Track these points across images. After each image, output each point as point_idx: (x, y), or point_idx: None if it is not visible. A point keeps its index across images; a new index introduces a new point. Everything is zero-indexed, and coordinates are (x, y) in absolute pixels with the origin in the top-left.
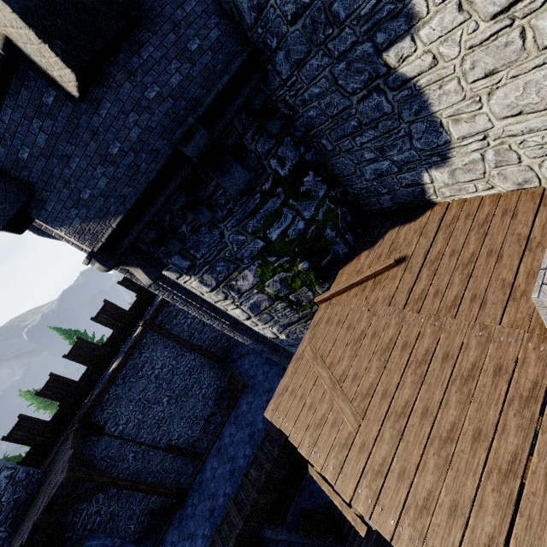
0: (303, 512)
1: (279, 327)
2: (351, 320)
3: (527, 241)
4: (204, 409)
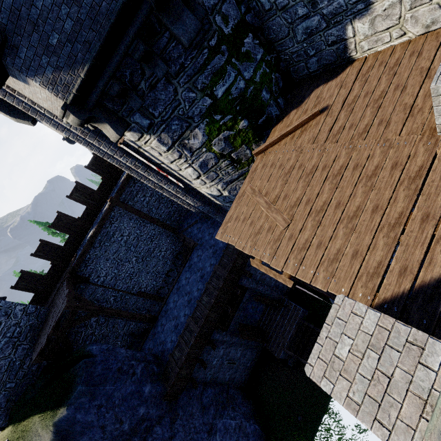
0: (241, 325)
1: (222, 184)
2: (282, 161)
3: (428, 72)
4: (164, 267)
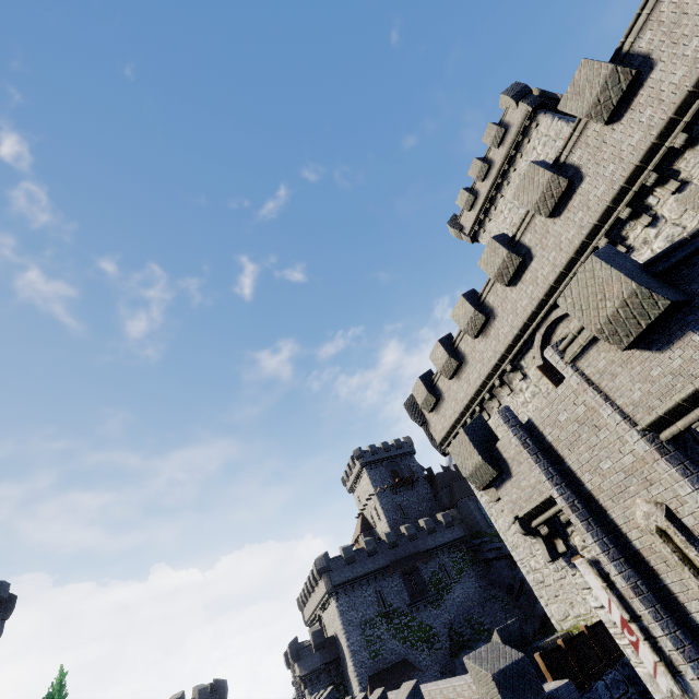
0: None
1: None
2: None
3: None
4: None
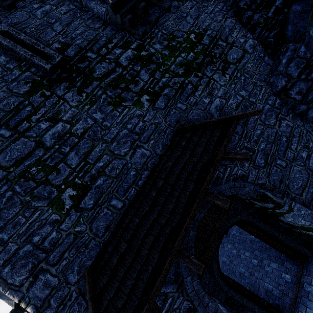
0: None
1: None
2: None
3: None
4: None
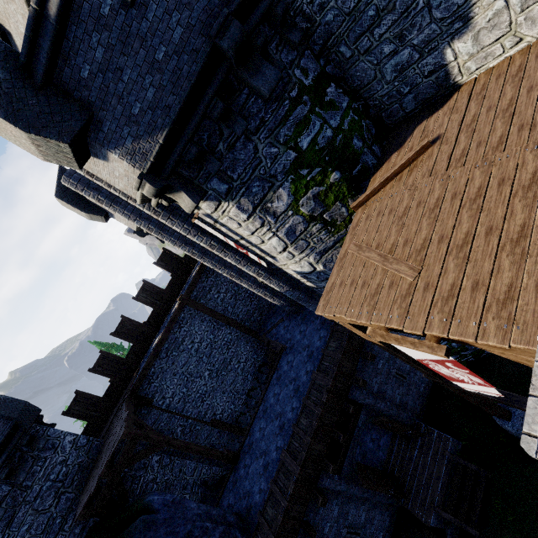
0: (359, 465)
1: (315, 256)
2: (392, 205)
3: None
4: (244, 384)
